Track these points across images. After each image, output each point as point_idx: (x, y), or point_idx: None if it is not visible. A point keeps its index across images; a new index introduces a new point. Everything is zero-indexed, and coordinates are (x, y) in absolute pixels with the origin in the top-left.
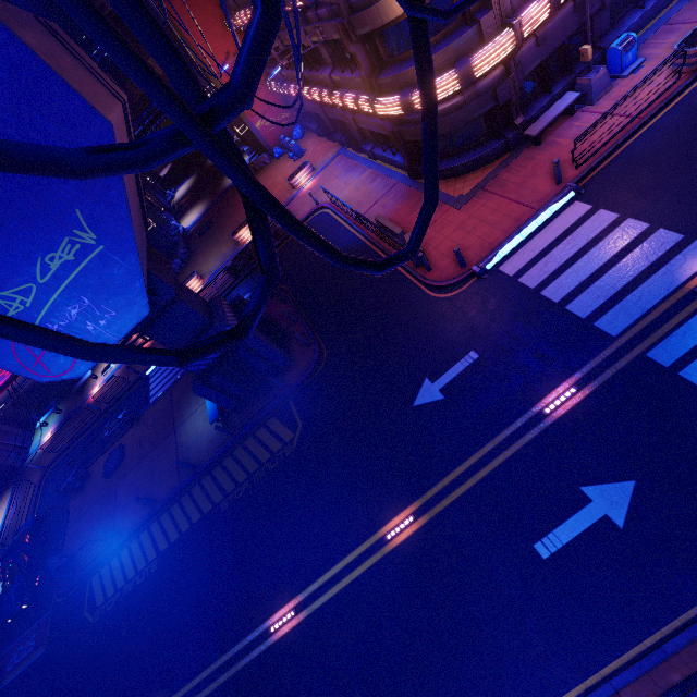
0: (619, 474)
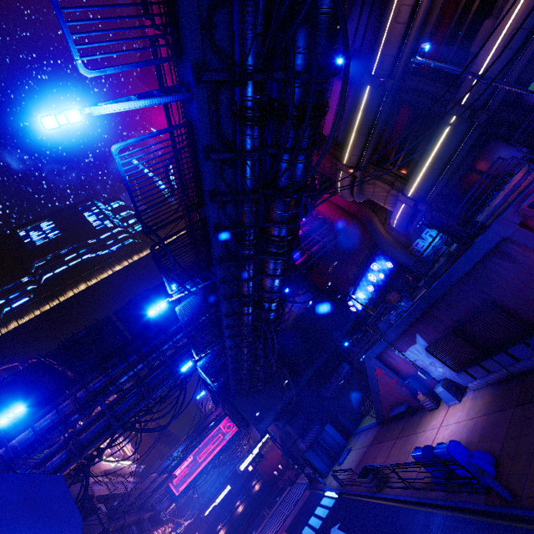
0: (329, 533)
